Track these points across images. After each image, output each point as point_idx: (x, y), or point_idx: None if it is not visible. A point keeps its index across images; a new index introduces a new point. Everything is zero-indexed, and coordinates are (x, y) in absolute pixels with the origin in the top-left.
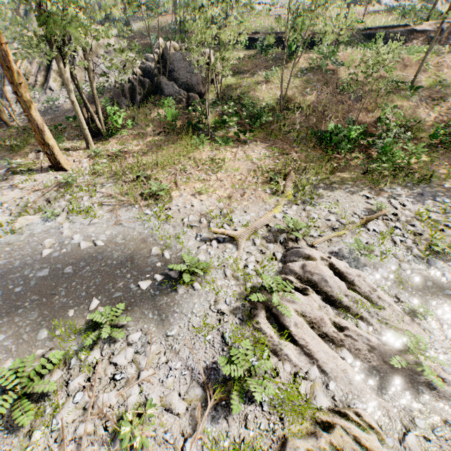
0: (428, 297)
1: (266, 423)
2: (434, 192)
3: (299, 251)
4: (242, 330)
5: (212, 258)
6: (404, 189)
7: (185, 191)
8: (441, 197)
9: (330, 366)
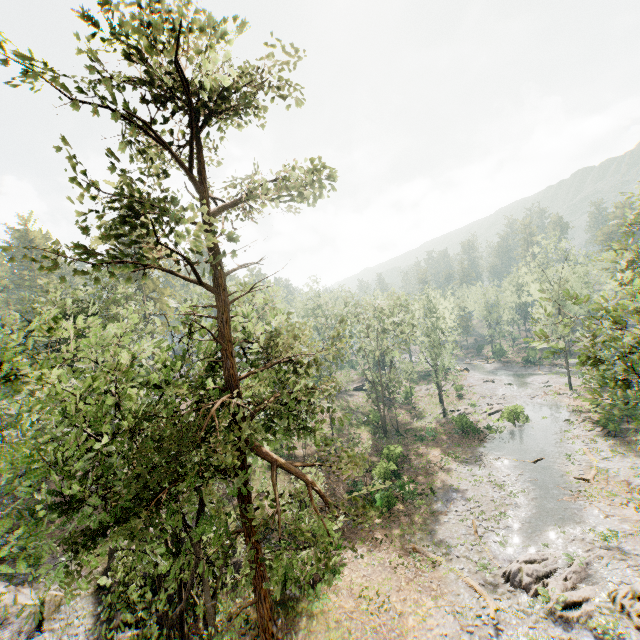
0: (534, 539)
1: (631, 634)
2: (445, 494)
3: (514, 571)
4: (580, 629)
5: (518, 632)
6: (440, 503)
7: (418, 635)
8: (451, 494)
9: (590, 593)
